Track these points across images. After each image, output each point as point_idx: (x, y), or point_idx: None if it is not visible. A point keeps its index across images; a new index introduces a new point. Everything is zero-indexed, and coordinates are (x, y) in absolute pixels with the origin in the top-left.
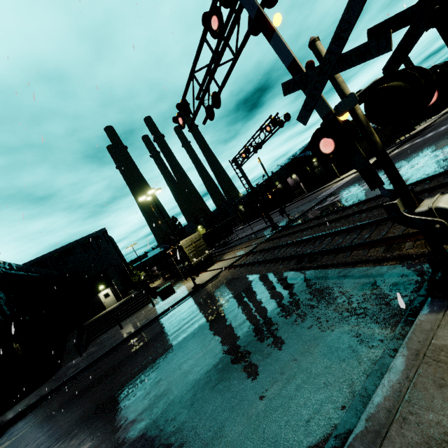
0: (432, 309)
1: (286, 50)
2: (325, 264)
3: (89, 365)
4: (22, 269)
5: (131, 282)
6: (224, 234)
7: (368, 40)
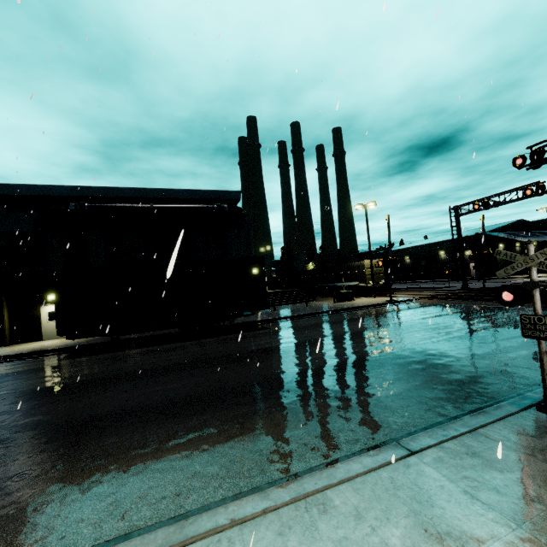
0: None
1: None
2: None
3: (310, 314)
4: None
5: None
6: None
7: None
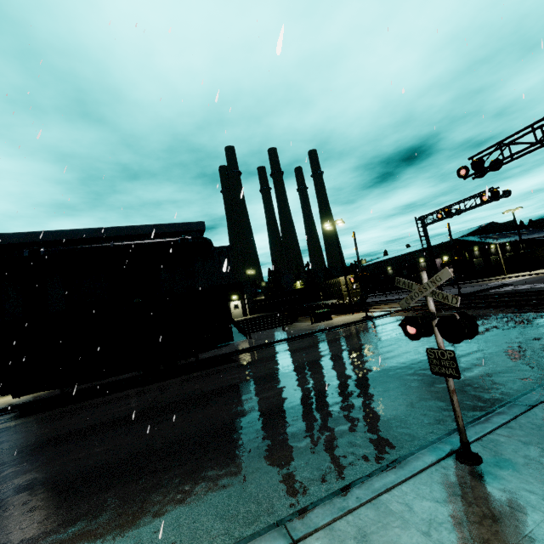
0: None
1: None
2: None
3: (283, 340)
4: None
5: None
6: None
7: None
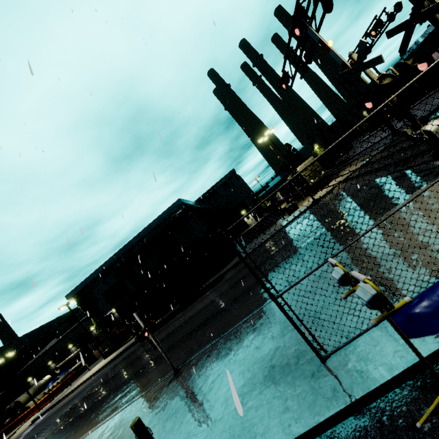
0: (432, 181)
1: (338, 57)
2: (412, 165)
3: (253, 250)
4: (198, 205)
5: (261, 208)
6: (342, 151)
7: (373, 58)
